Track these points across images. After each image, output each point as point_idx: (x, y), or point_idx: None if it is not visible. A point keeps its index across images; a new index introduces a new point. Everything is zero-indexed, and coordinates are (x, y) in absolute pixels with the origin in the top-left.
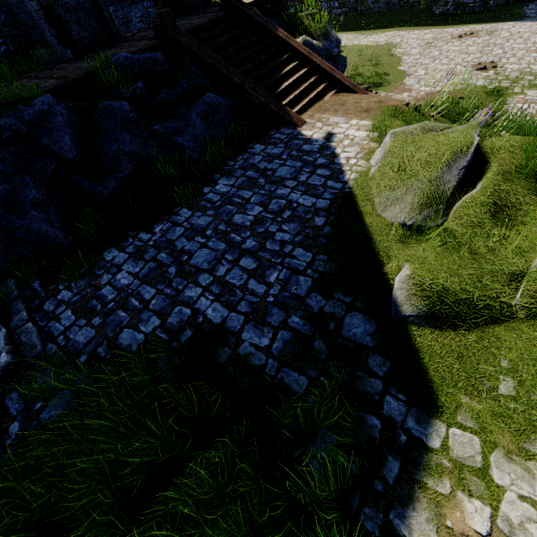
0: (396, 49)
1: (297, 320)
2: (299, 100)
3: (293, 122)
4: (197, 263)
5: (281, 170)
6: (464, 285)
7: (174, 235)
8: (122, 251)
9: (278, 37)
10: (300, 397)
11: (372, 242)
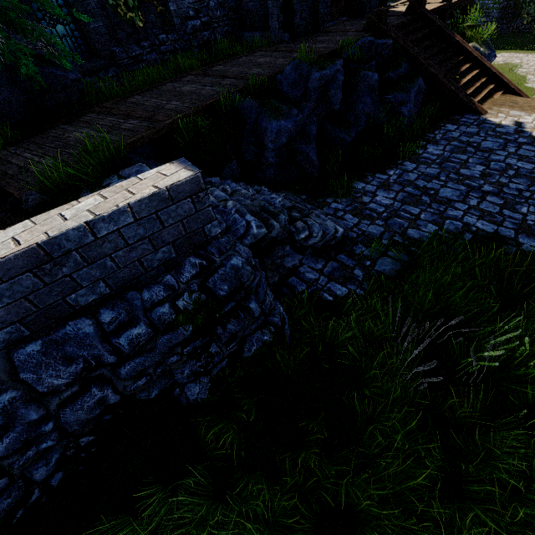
0: (518, 69)
1: None
2: (473, 95)
3: (478, 110)
4: (446, 196)
5: (486, 144)
6: None
7: (410, 177)
8: (367, 184)
9: (455, 41)
10: None
11: None
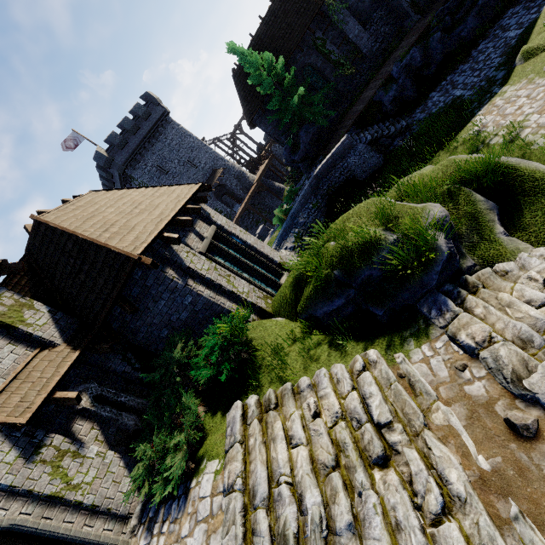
0: None
1: (483, 83)
2: None
3: None
4: (459, 83)
5: (512, 22)
6: (539, 42)
7: (454, 78)
8: (435, 92)
9: None
10: (473, 100)
11: (528, 40)
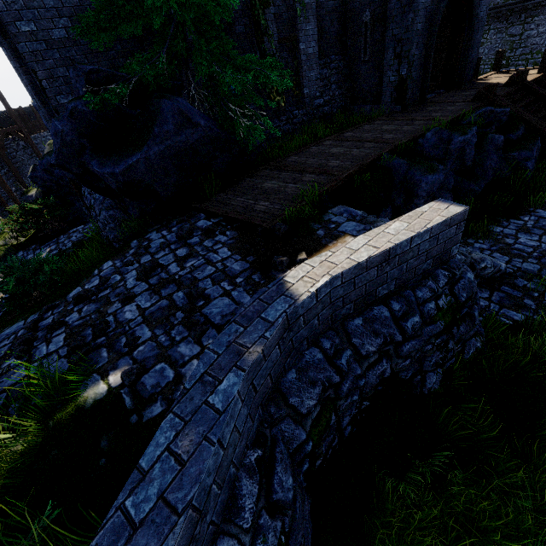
0: None
1: None
2: None
3: None
4: None
5: None
6: None
7: None
8: (504, 228)
9: None
10: None
11: None
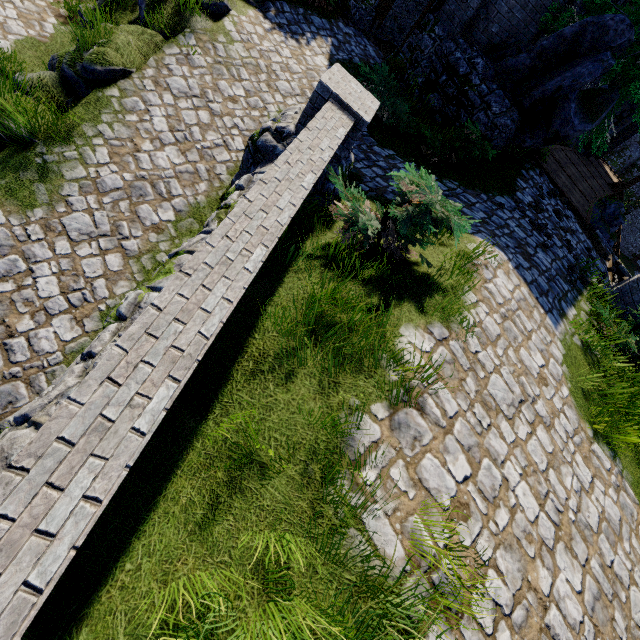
0: None
1: None
2: None
3: None
4: None
5: None
6: None
7: None
8: None
9: None
10: None
11: None
